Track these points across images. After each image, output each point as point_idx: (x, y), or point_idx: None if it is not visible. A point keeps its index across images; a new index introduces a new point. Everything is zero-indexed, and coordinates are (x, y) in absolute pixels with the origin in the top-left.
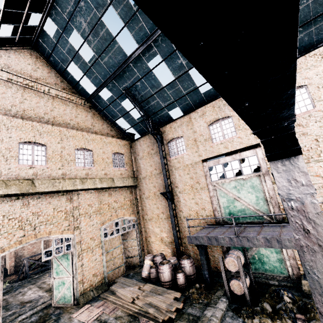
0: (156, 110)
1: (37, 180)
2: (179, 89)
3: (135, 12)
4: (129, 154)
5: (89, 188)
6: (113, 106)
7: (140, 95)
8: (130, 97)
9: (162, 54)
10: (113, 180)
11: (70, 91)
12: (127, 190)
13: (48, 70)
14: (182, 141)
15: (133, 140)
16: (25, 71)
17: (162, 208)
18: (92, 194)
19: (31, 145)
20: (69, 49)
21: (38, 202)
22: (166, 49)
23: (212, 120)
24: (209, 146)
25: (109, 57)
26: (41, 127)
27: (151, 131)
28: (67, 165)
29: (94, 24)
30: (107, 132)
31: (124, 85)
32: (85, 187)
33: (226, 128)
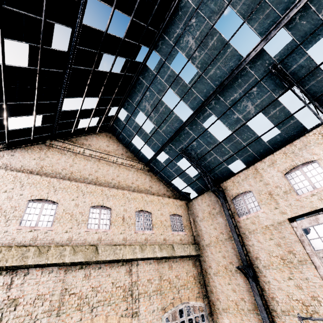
0: (213, 165)
1: (100, 246)
2: (237, 141)
3: (189, 88)
4: (187, 215)
5: (148, 257)
6: (169, 167)
7: (196, 153)
8: (187, 156)
9: (217, 114)
10: (173, 247)
11: (133, 159)
12: (189, 260)
13: (117, 144)
14: (251, 196)
15: (189, 200)
16: (102, 147)
17: (241, 292)
18: (151, 265)
19: (99, 208)
20: (134, 126)
21: (98, 273)
22: (220, 109)
23: (288, 168)
24: (294, 200)
25: (167, 126)
26: (109, 191)
27: (209, 189)
28: (128, 229)
29: (156, 104)
30: (163, 193)
31: (180, 146)
32: (144, 256)
33: (313, 175)
